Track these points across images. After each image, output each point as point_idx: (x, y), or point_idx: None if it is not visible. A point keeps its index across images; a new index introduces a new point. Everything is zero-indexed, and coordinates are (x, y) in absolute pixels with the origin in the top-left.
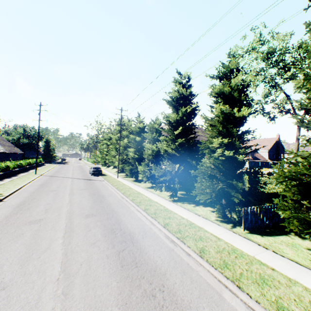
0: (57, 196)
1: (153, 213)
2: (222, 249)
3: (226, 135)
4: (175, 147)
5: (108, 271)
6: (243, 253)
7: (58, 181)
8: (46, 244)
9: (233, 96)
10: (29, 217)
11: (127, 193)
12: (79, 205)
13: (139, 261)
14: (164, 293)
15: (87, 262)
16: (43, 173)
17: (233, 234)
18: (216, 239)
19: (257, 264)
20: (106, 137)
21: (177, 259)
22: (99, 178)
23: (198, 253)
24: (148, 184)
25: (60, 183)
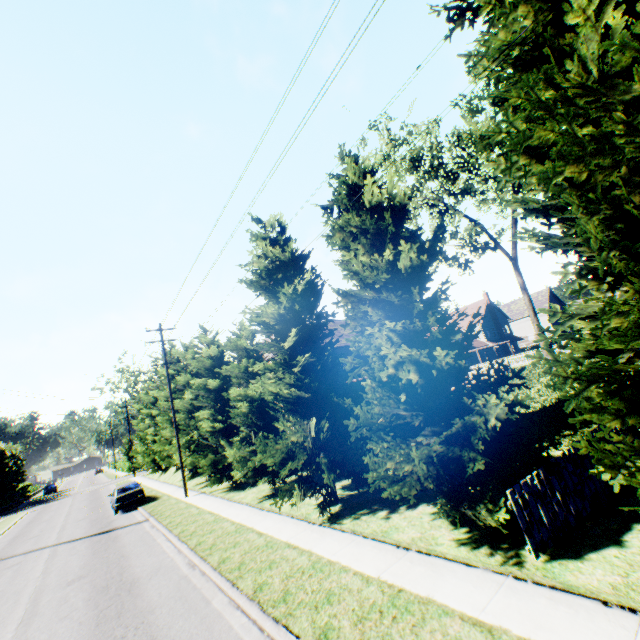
0: None
1: (281, 596)
2: None
3: (396, 316)
4: (295, 380)
5: None
6: None
7: (3, 578)
8: None
9: (380, 230)
10: None
11: (205, 543)
12: None
13: None
14: None
15: None
16: None
17: (520, 587)
18: None
19: None
20: (146, 399)
21: None
22: (136, 514)
23: None
24: (265, 486)
25: (9, 581)
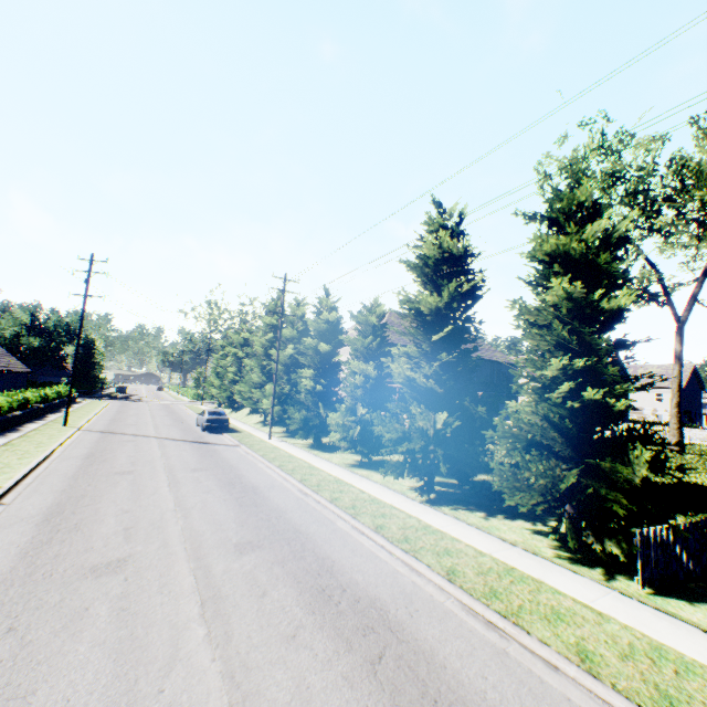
0: (139, 489)
1: (402, 537)
2: (627, 646)
3: (576, 349)
4: (432, 373)
5: None
6: (687, 661)
7: (128, 447)
8: (165, 642)
9: (594, 263)
10: (89, 555)
11: (310, 481)
12: (207, 516)
13: (438, 693)
14: None
15: (302, 703)
16: (83, 424)
17: (626, 599)
18: (596, 617)
19: None
20: (235, 339)
21: (532, 684)
22: (224, 438)
23: (579, 663)
24: (347, 456)
25: (135, 452)
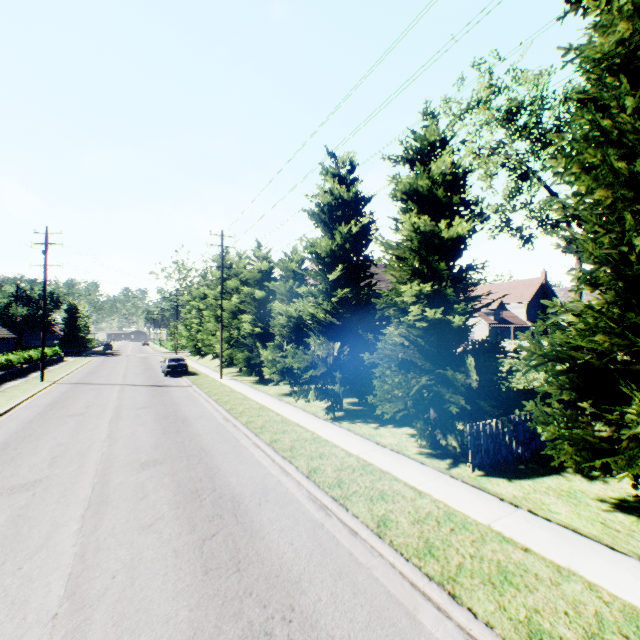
0: (82, 427)
1: (288, 448)
2: (425, 514)
3: (429, 276)
4: (331, 308)
5: (172, 586)
6: (468, 521)
7: (90, 394)
8: (41, 536)
9: (437, 198)
10: (12, 479)
11: (236, 410)
12: (130, 443)
13: (245, 556)
14: (293, 624)
15: (129, 569)
16: (59, 379)
17: (452, 481)
18: (414, 495)
19: (494, 542)
20: (196, 294)
21: (328, 546)
22: (181, 380)
23: (374, 528)
24: (285, 387)
25: (95, 397)
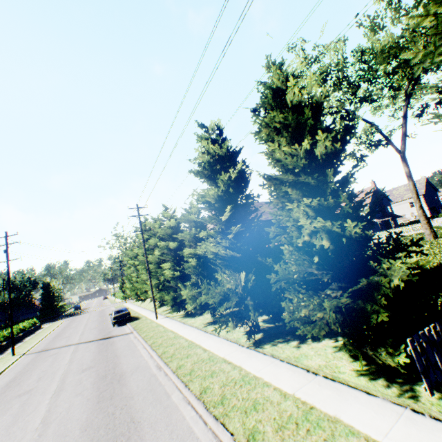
0: (23, 410)
1: (219, 399)
2: None
3: (311, 195)
4: (229, 244)
5: None
6: None
7: (47, 362)
8: None
9: (300, 124)
10: None
11: (168, 353)
12: (60, 428)
13: None
14: None
15: None
16: (28, 349)
17: (419, 419)
18: None
19: None
20: (131, 254)
21: None
22: (126, 328)
23: None
24: (208, 315)
25: (50, 365)
